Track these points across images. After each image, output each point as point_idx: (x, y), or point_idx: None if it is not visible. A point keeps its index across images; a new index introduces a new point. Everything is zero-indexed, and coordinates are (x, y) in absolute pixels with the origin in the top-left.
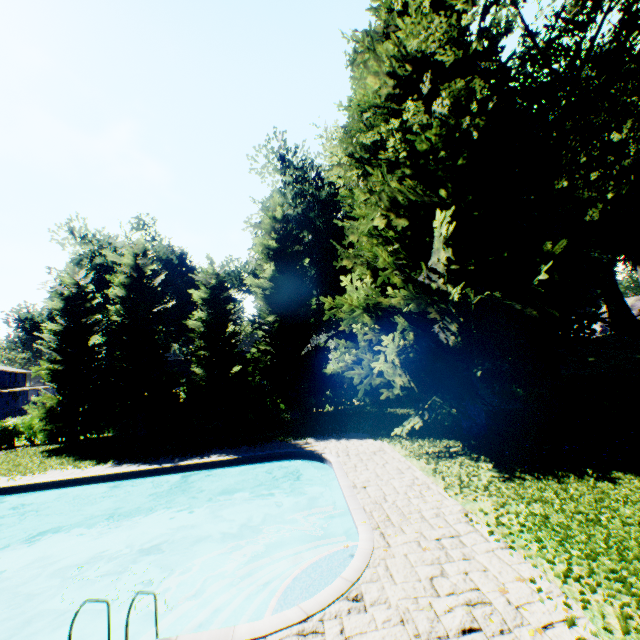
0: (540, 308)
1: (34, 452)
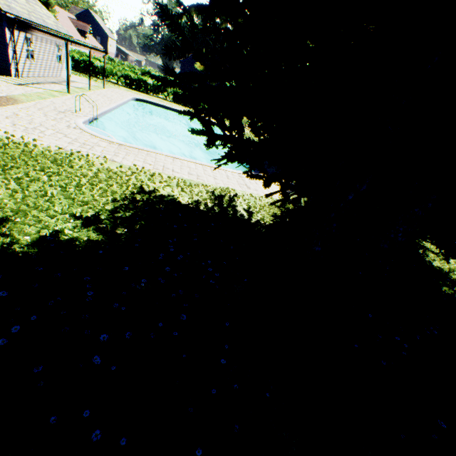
0: None
1: None
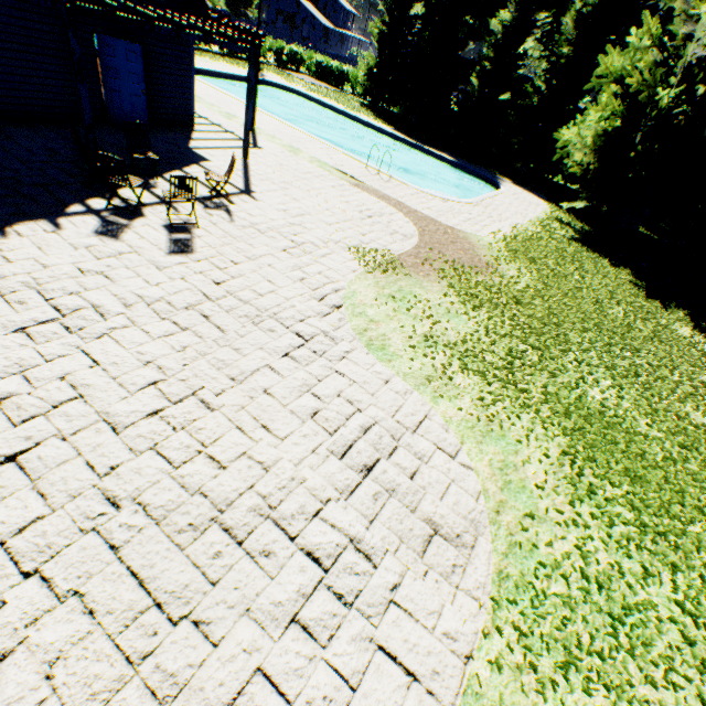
0: None
1: (354, 100)
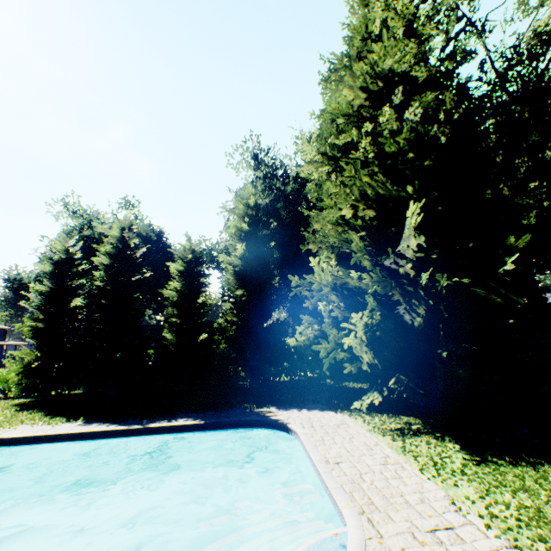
0: (505, 296)
1: (6, 405)
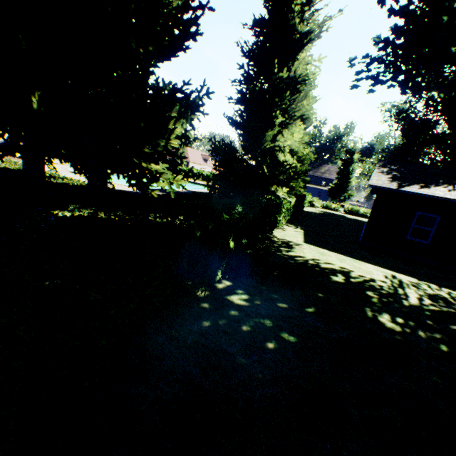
0: None
1: None
